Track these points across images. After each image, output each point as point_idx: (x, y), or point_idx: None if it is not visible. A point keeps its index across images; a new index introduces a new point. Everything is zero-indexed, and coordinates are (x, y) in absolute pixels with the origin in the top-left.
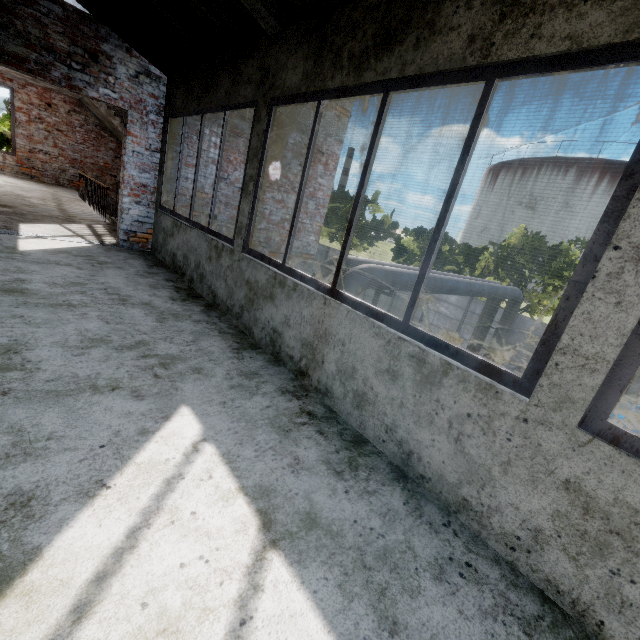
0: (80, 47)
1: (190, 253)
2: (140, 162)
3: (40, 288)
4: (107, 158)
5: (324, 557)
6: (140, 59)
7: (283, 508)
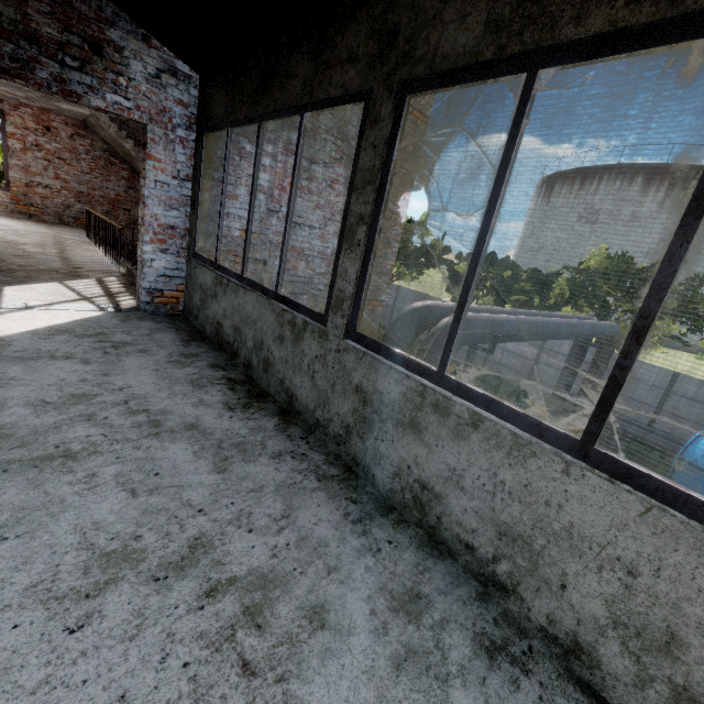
0: (76, 34)
1: (245, 325)
2: (165, 195)
3: (18, 419)
4: (119, 189)
5: None
6: (162, 51)
7: None
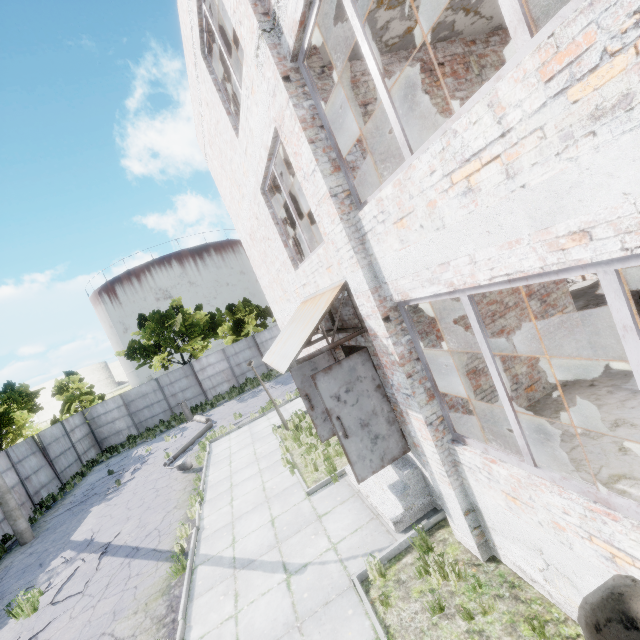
0: None
1: None
2: None
3: None
4: None
5: None
6: None
7: None
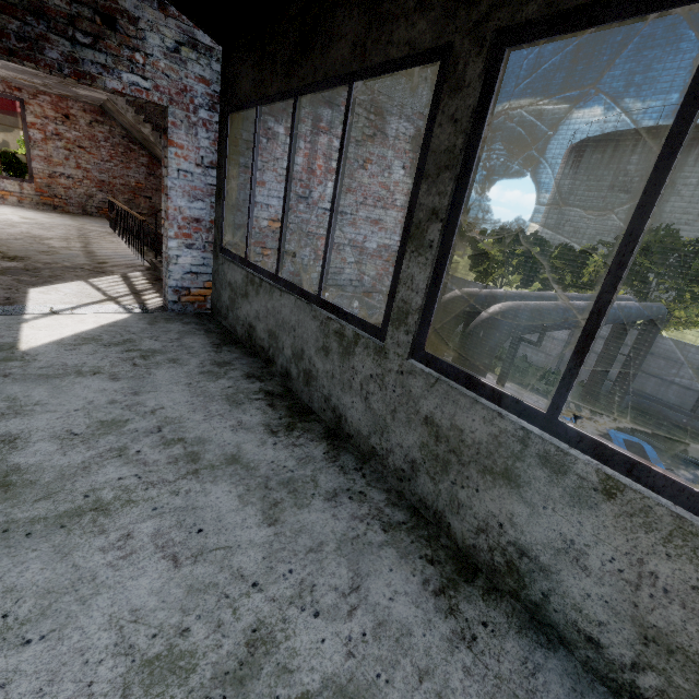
0: (86, 5)
1: (281, 331)
2: (189, 185)
3: (43, 458)
4: (139, 176)
5: None
6: (180, 20)
7: None
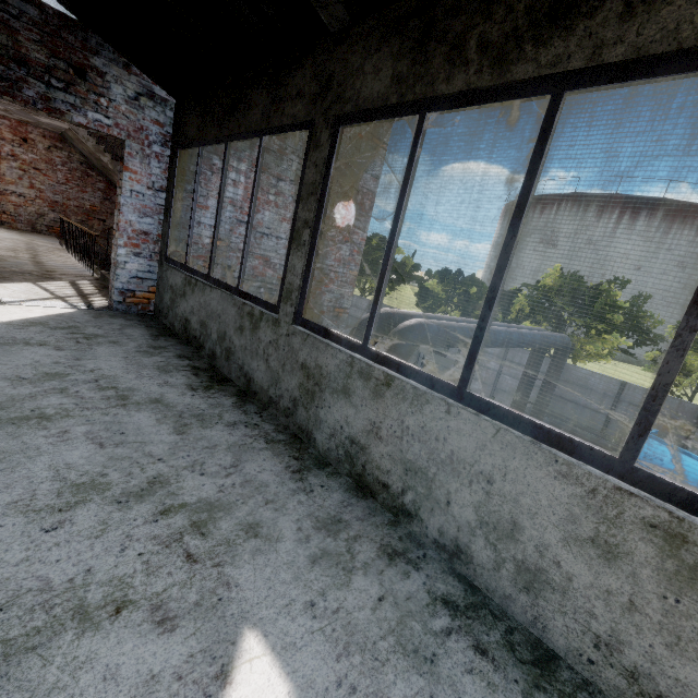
0: (62, 60)
1: (210, 320)
2: (140, 204)
3: None
4: (94, 200)
5: None
6: (141, 77)
7: None
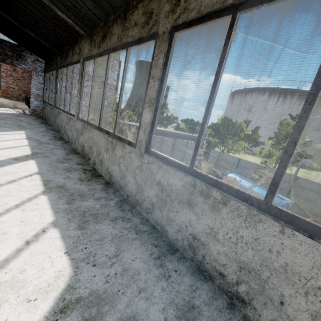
0: (15, 54)
1: (48, 113)
2: (36, 87)
3: None
4: None
5: (35, 141)
6: (35, 56)
7: (33, 138)
